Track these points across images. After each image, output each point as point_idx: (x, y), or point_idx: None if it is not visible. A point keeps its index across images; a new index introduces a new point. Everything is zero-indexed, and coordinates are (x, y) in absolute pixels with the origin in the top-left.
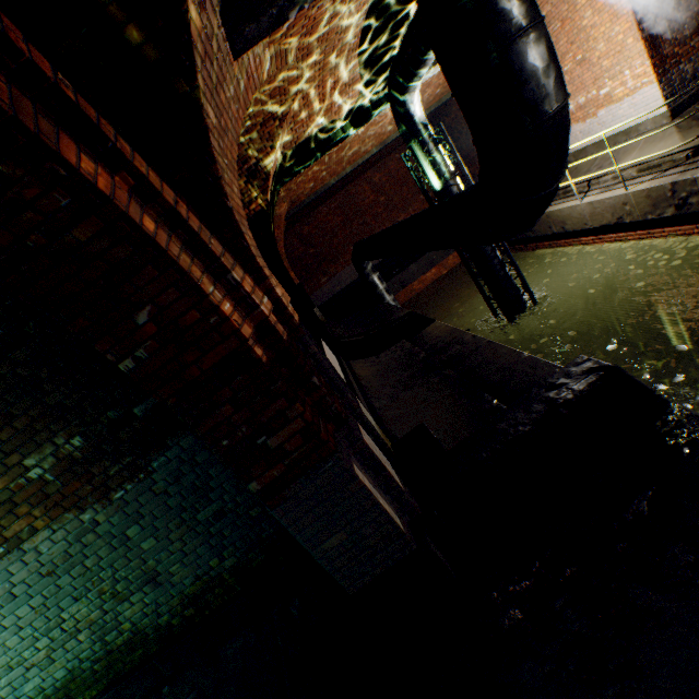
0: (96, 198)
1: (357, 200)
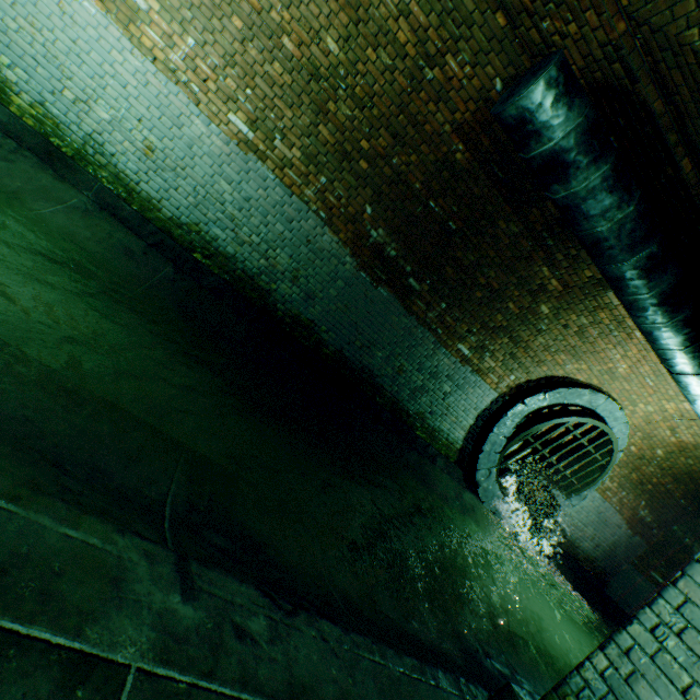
0: None
1: None
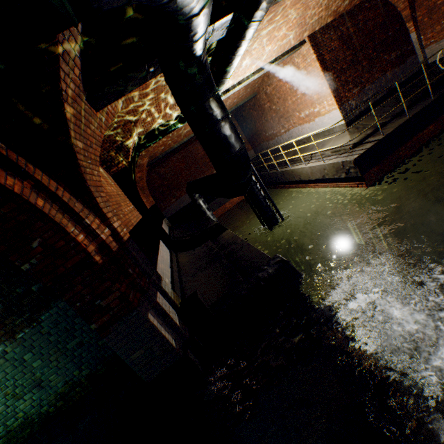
0: (13, 195)
1: (194, 154)
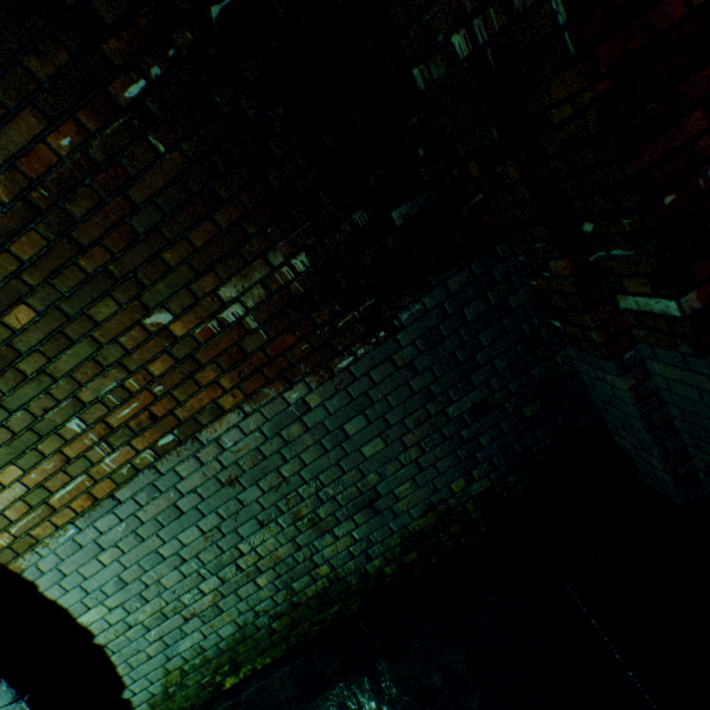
0: None
1: None
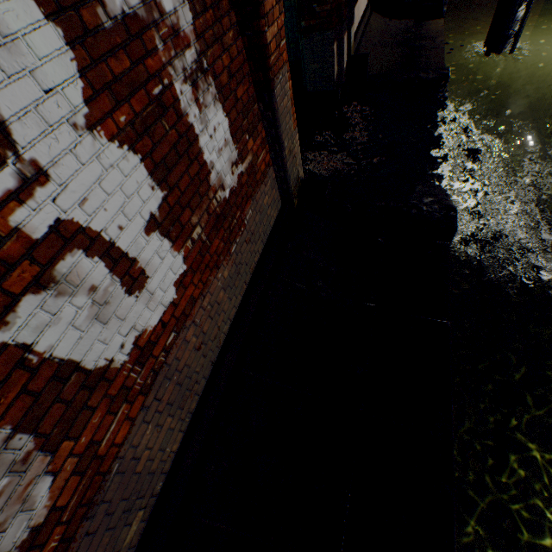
0: None
1: None
